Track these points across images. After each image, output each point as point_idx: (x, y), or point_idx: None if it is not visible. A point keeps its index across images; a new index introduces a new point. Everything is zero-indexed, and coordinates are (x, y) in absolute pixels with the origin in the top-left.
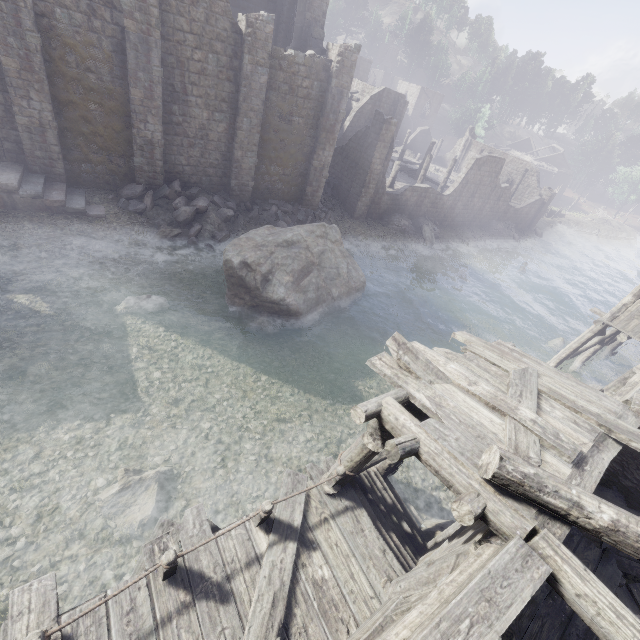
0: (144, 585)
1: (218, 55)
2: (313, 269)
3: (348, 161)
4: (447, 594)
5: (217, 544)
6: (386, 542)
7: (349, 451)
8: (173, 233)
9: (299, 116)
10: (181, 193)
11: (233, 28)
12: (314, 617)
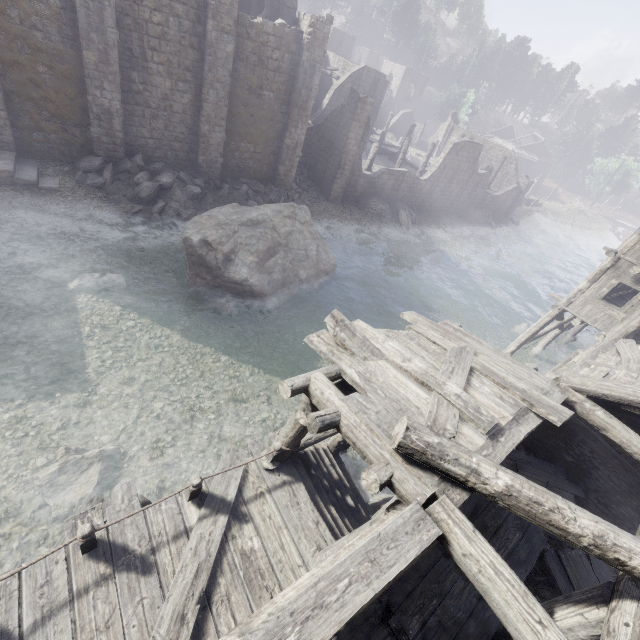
0: (62, 559)
1: (180, 19)
2: (279, 250)
3: (324, 141)
4: (341, 557)
5: (145, 518)
6: (323, 514)
7: (285, 427)
8: (134, 209)
9: (270, 90)
10: (144, 168)
11: None
12: (238, 586)
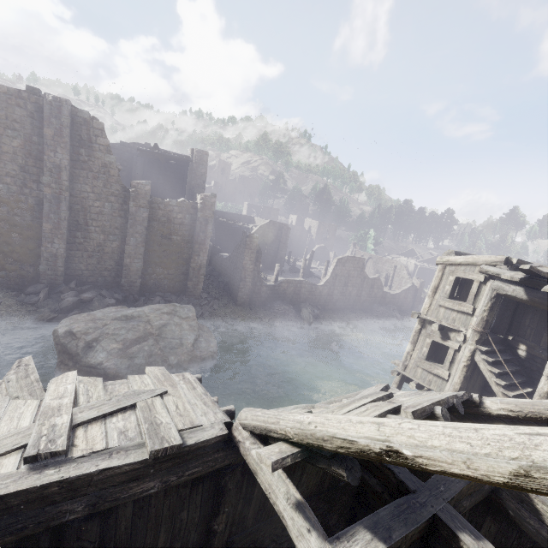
0: None
1: (112, 203)
2: (149, 338)
3: (233, 264)
4: None
5: None
6: None
7: None
8: (50, 317)
9: (177, 235)
10: (74, 289)
11: (123, 189)
12: None
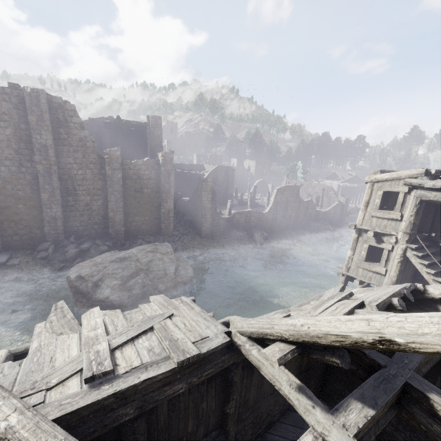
0: None
1: (92, 170)
2: (140, 273)
3: (194, 205)
4: None
5: None
6: None
7: None
8: (60, 267)
9: (147, 188)
10: (74, 242)
11: (99, 157)
12: None
